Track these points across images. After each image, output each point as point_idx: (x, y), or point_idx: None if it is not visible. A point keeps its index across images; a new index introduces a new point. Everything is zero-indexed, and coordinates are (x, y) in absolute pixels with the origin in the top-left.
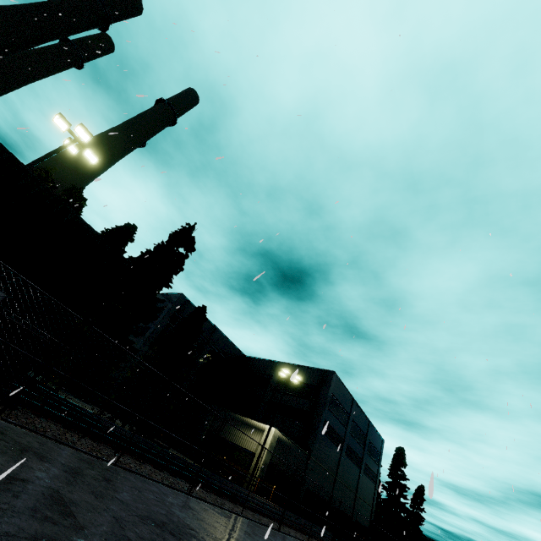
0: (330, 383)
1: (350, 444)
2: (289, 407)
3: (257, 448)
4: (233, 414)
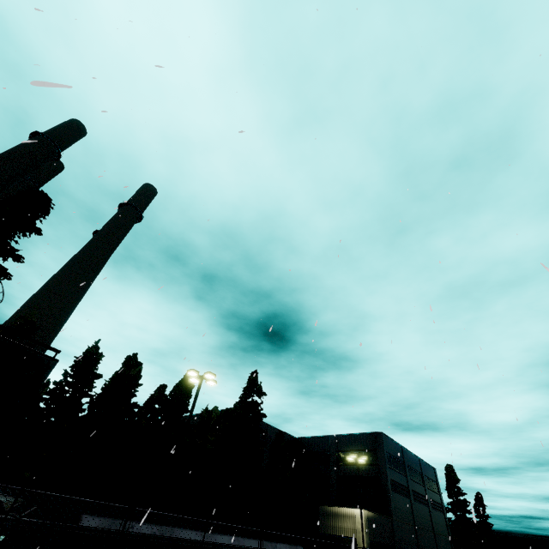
0: (382, 444)
1: (413, 488)
2: (356, 477)
3: (355, 532)
4: (321, 507)
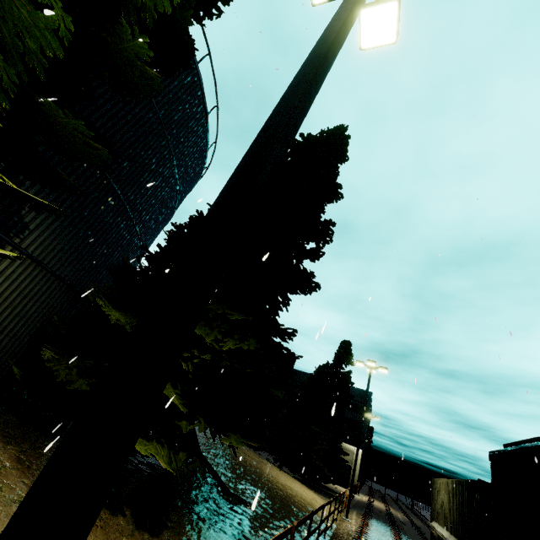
0: (370, 401)
1: None
2: None
3: (351, 462)
4: None
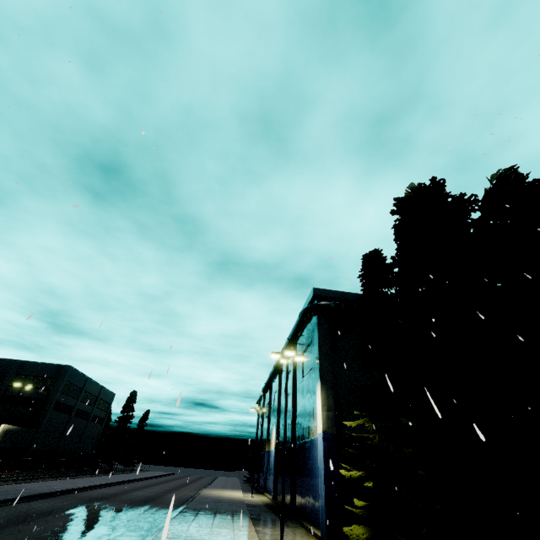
0: (65, 375)
1: (80, 408)
2: (24, 398)
3: None
4: None
